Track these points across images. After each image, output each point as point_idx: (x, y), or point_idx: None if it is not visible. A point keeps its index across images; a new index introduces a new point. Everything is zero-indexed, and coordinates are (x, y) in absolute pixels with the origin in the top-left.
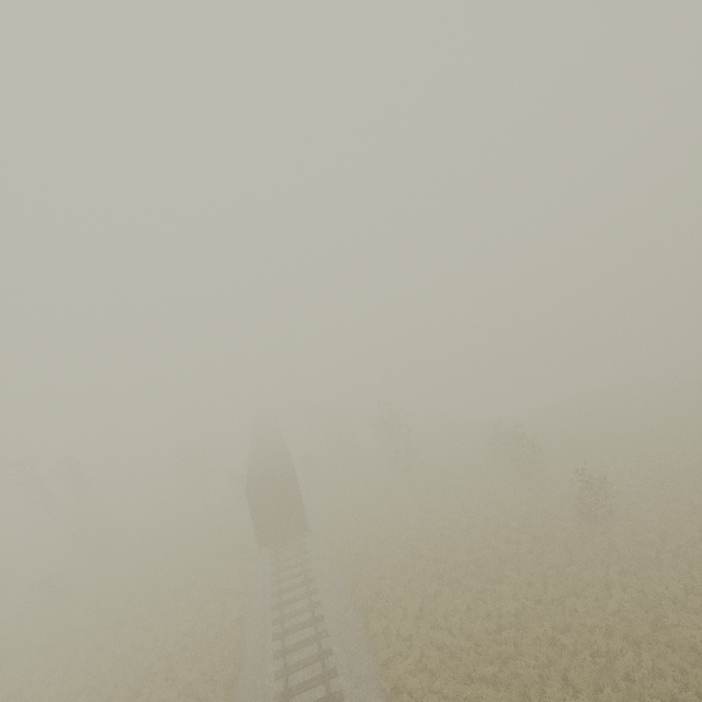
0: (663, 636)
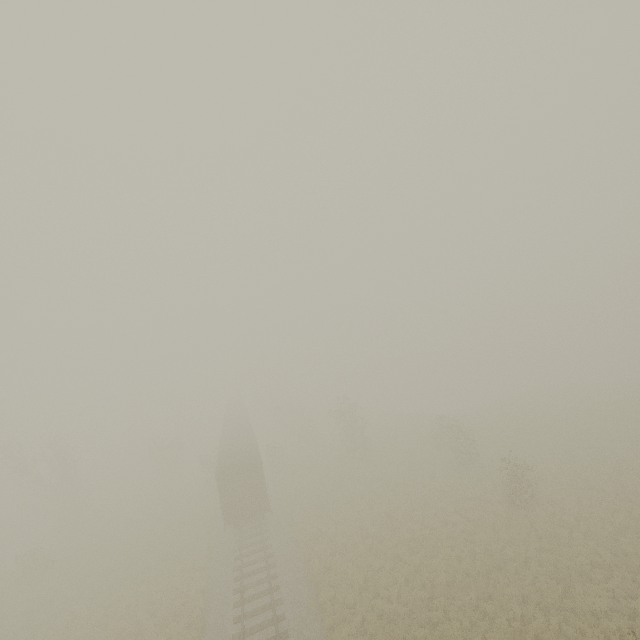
0: (569, 603)
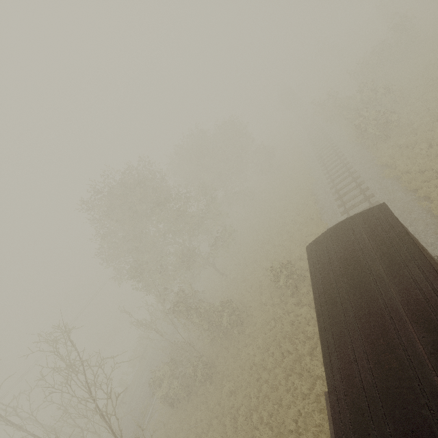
0: None
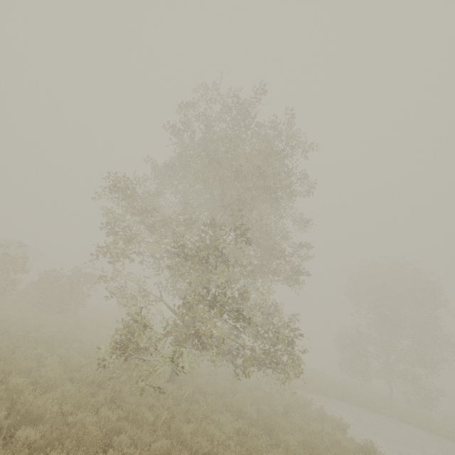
0: None
